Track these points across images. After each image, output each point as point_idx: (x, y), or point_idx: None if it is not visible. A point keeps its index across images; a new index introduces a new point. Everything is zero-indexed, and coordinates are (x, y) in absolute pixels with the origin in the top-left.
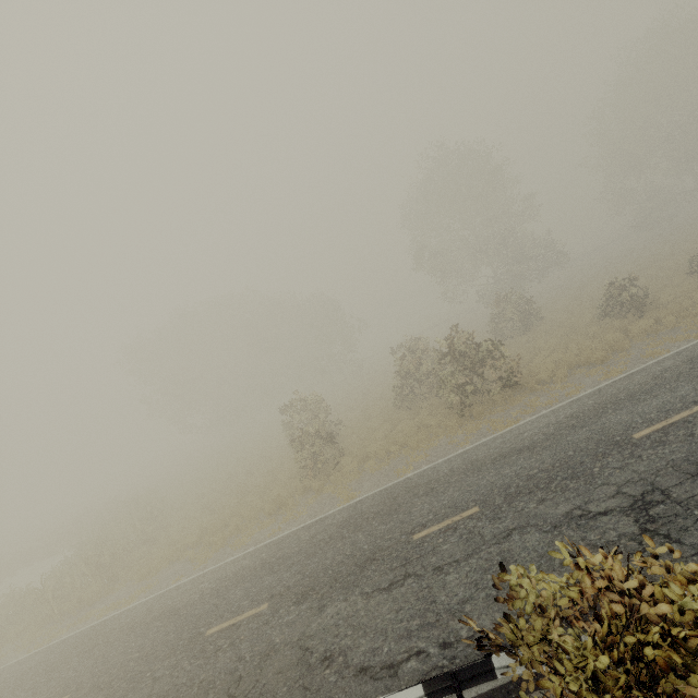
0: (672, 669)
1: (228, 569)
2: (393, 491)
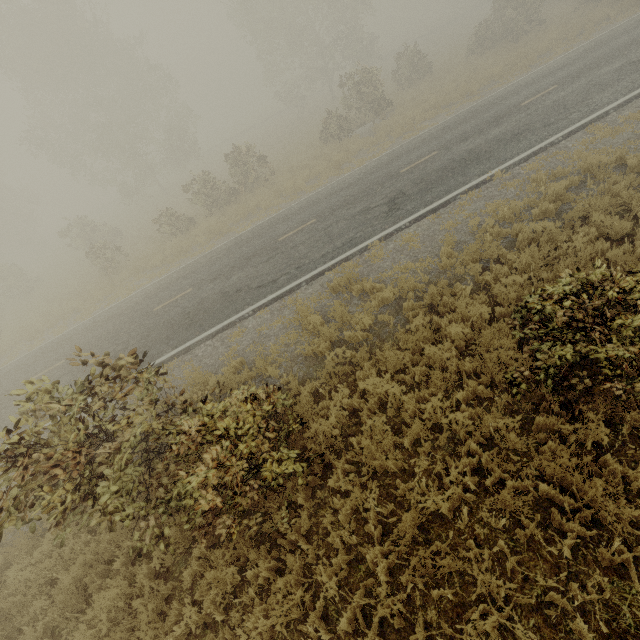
0: None
1: None
2: None
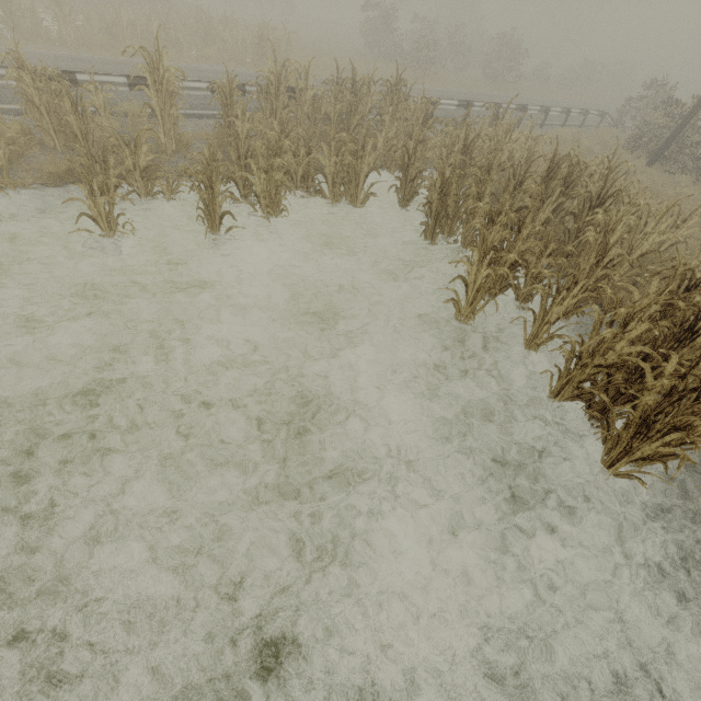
0: (661, 98)
1: (441, 89)
2: (501, 95)
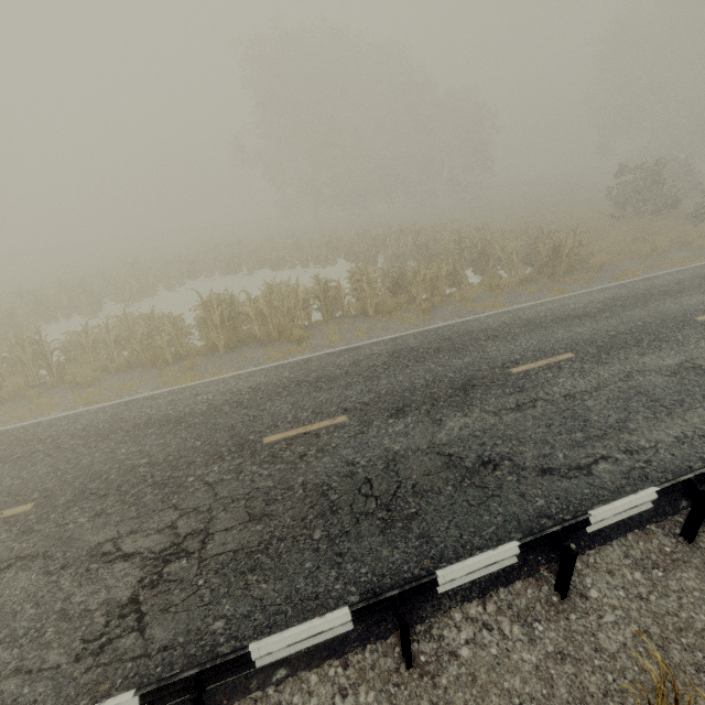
0: None
1: None
2: None
